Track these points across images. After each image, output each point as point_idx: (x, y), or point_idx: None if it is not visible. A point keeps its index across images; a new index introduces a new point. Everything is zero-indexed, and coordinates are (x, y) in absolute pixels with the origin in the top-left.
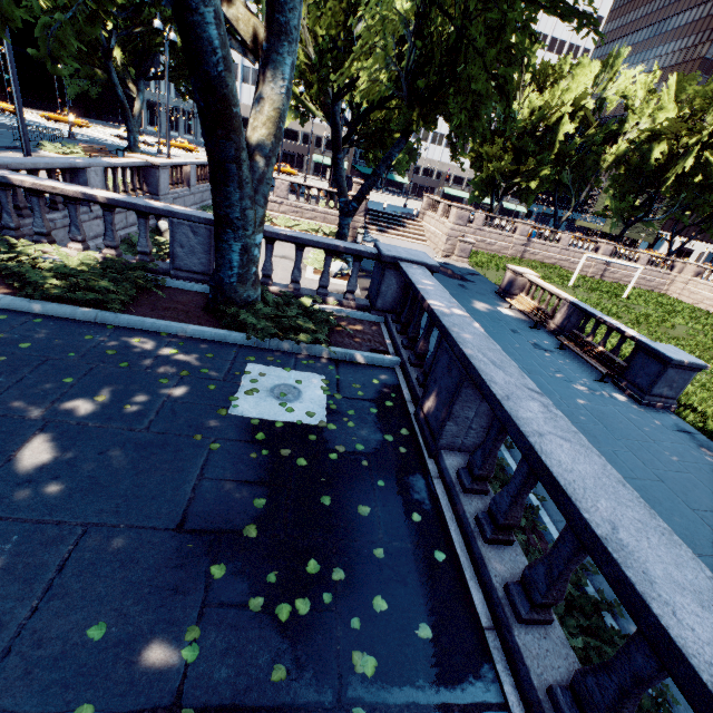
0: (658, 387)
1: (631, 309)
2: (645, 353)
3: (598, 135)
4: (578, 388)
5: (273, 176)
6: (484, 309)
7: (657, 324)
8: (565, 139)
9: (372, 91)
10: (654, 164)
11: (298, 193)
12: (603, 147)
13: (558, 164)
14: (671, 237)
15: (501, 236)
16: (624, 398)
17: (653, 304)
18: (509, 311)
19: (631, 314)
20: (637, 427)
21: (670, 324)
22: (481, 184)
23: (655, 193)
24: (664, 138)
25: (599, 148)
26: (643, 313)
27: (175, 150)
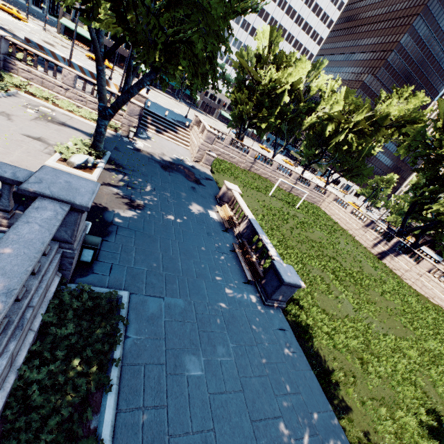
0: (276, 295)
1: (296, 217)
2: (274, 271)
3: (304, 107)
4: (228, 291)
5: (61, 65)
6: (197, 211)
7: (306, 230)
8: (287, 104)
9: (109, 21)
10: (327, 133)
11: (84, 85)
12: (305, 115)
13: (281, 118)
14: (329, 175)
15: (239, 154)
16: (256, 299)
17: (310, 214)
18: (216, 214)
19: (295, 221)
20: (252, 329)
21: (312, 231)
22: (236, 117)
23: (325, 149)
24: (334, 121)
25: (303, 116)
26: (301, 221)
27: (0, 13)
